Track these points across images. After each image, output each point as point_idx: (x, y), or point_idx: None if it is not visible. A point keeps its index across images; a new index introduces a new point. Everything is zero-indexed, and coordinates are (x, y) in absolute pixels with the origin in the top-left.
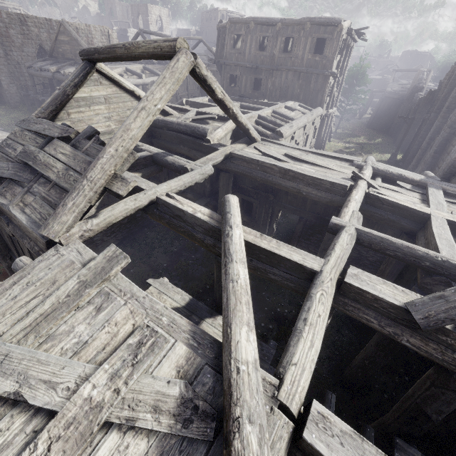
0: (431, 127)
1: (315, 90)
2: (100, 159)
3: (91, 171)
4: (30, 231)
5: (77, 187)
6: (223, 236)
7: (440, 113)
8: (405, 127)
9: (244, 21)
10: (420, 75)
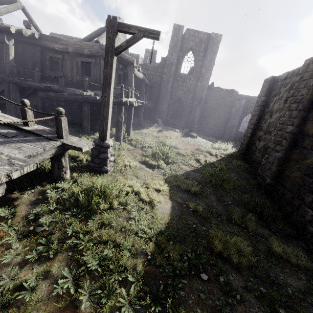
0: None
1: None
2: None
3: None
4: None
5: None
6: None
7: None
8: None
9: (58, 35)
10: None
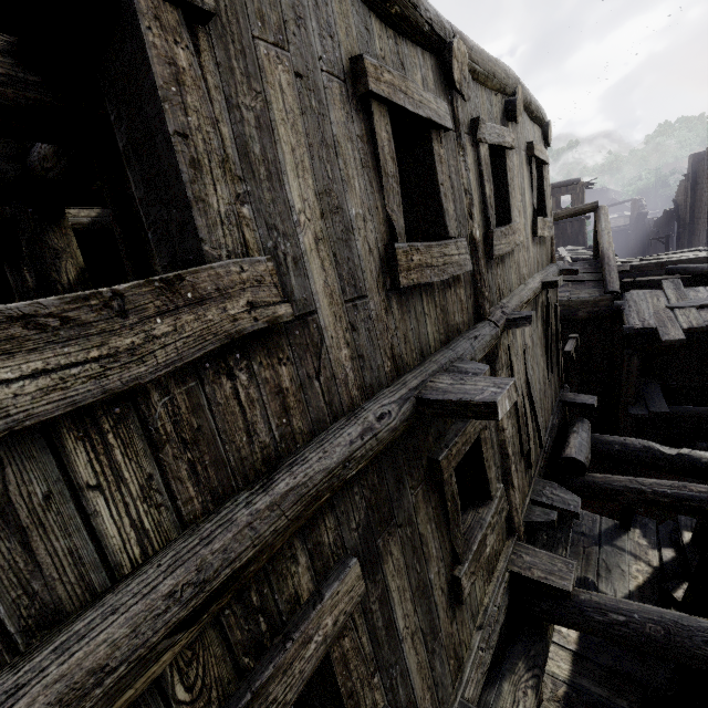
0: (693, 237)
1: (574, 234)
2: (609, 257)
3: (610, 262)
4: (592, 299)
5: (610, 270)
6: (705, 270)
7: (701, 221)
8: (654, 250)
9: None
10: (637, 203)
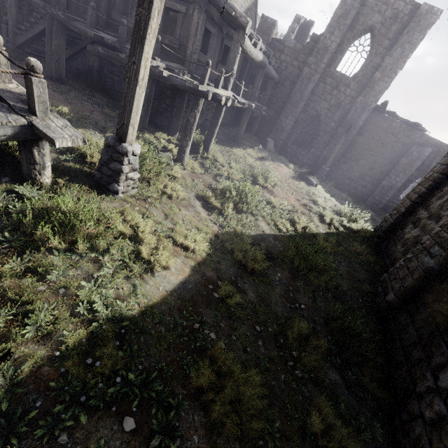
0: None
1: None
2: None
3: None
4: None
5: None
6: None
7: None
8: None
9: None
10: None
